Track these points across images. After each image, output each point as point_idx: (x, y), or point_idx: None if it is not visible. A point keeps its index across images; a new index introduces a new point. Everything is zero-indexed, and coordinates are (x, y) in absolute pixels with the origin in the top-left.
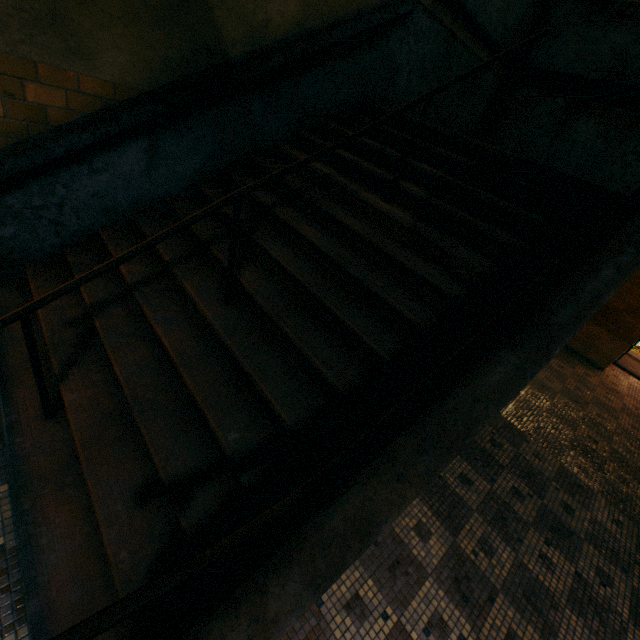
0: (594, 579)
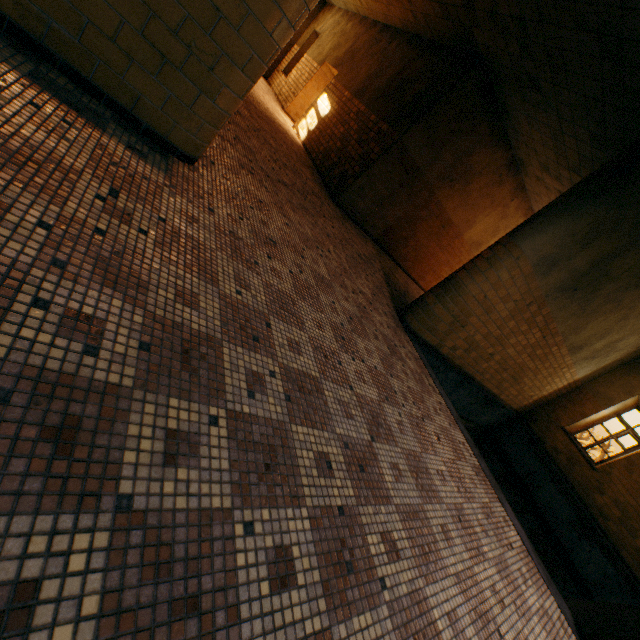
0: None
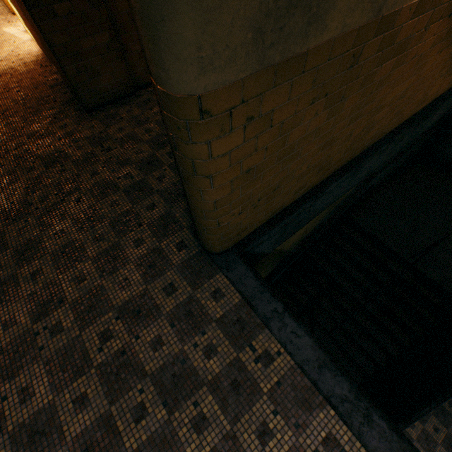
0: (446, 405)
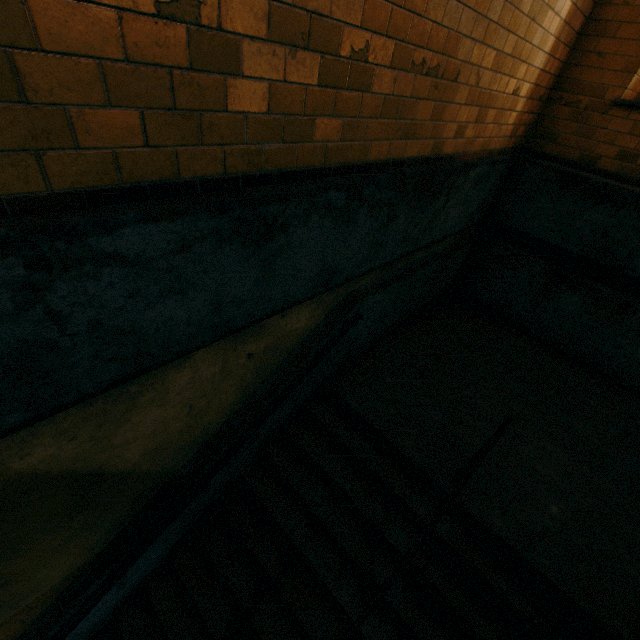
0: None
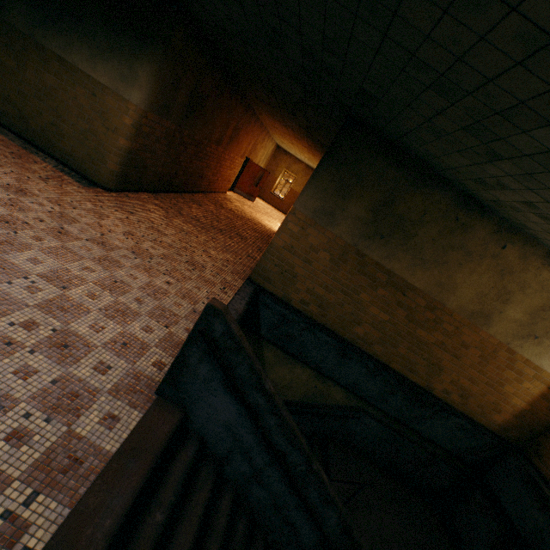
0: None
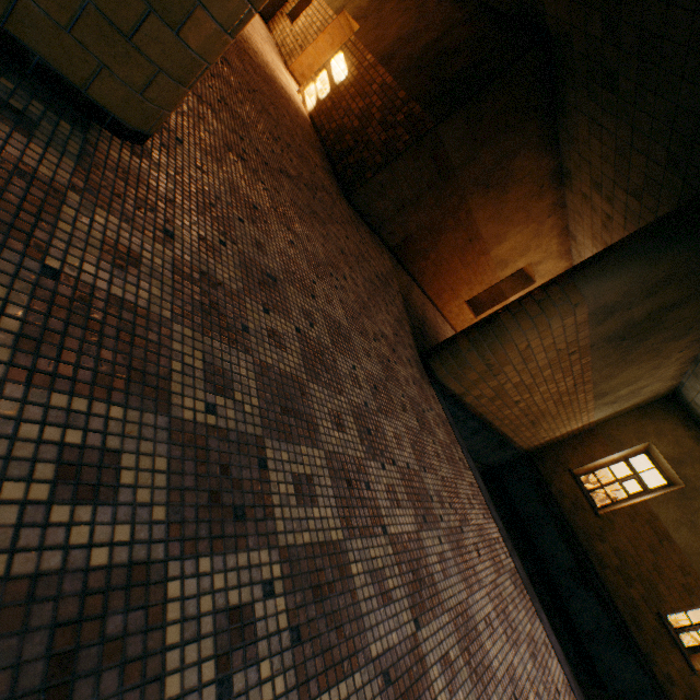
0: None
